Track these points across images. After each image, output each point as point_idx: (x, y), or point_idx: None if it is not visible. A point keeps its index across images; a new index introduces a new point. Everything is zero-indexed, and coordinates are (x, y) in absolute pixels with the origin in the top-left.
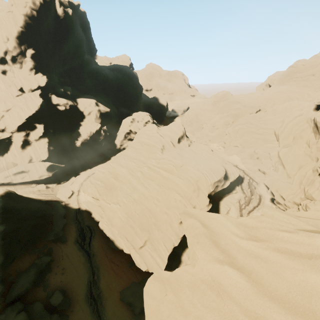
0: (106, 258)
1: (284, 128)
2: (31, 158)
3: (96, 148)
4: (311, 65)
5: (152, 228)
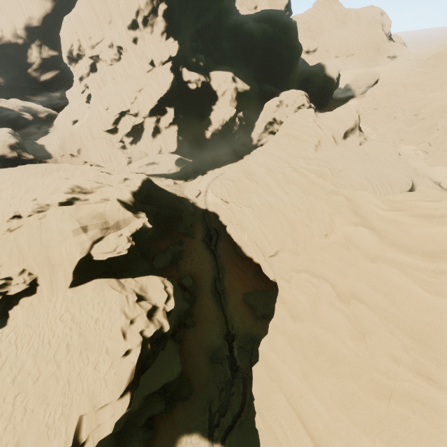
0: (231, 261)
1: None
2: (161, 149)
3: (227, 142)
4: None
5: (286, 239)
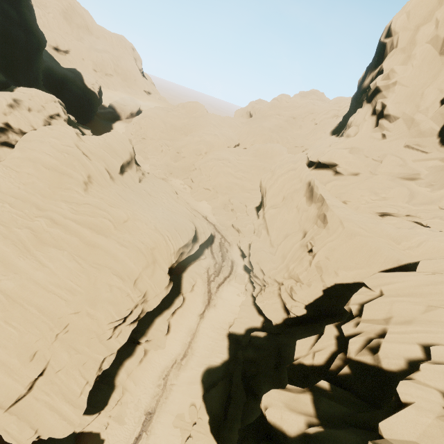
0: None
1: (274, 181)
2: None
3: None
4: (294, 106)
5: (54, 349)
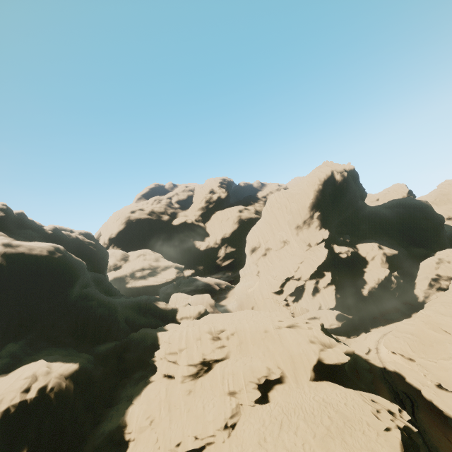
0: (448, 442)
1: None
2: (320, 305)
3: (387, 300)
4: None
5: None
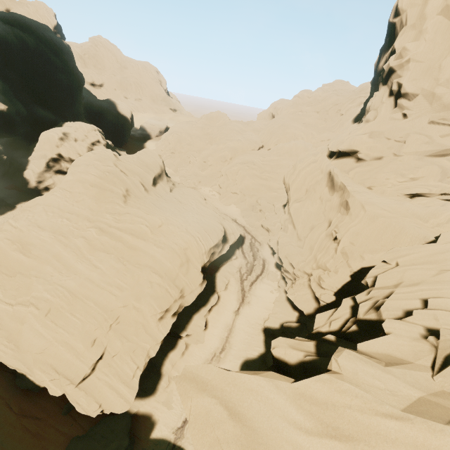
0: (8, 412)
1: (296, 176)
2: None
3: None
4: (316, 100)
5: (109, 337)
